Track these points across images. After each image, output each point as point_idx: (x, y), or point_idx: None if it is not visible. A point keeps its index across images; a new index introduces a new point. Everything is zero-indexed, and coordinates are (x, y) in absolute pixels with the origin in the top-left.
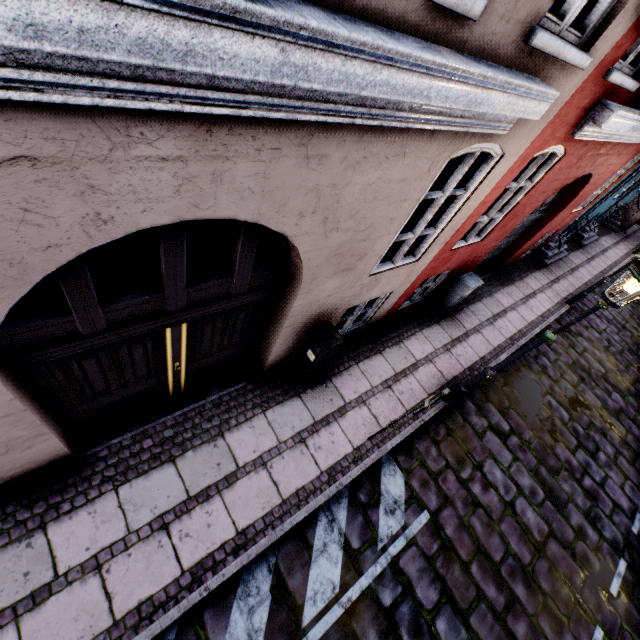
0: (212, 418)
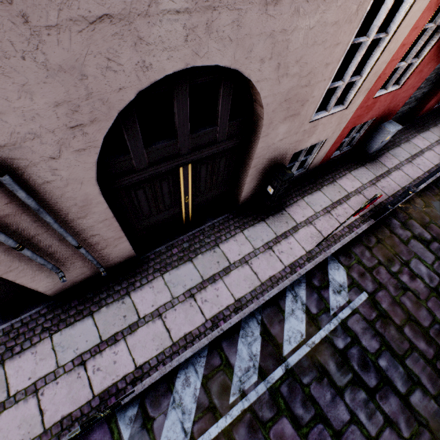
0: (210, 236)
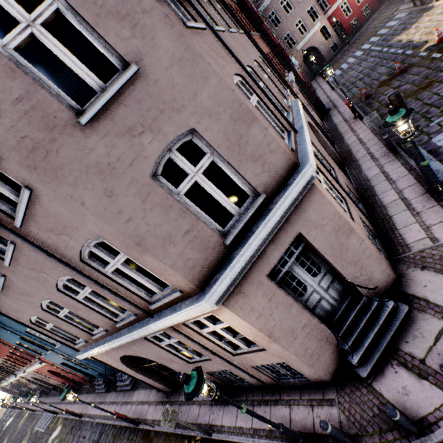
0: None
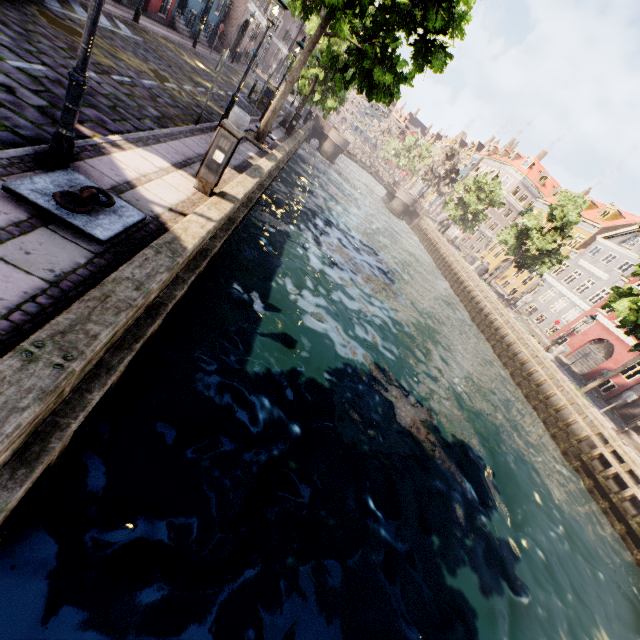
0: None
